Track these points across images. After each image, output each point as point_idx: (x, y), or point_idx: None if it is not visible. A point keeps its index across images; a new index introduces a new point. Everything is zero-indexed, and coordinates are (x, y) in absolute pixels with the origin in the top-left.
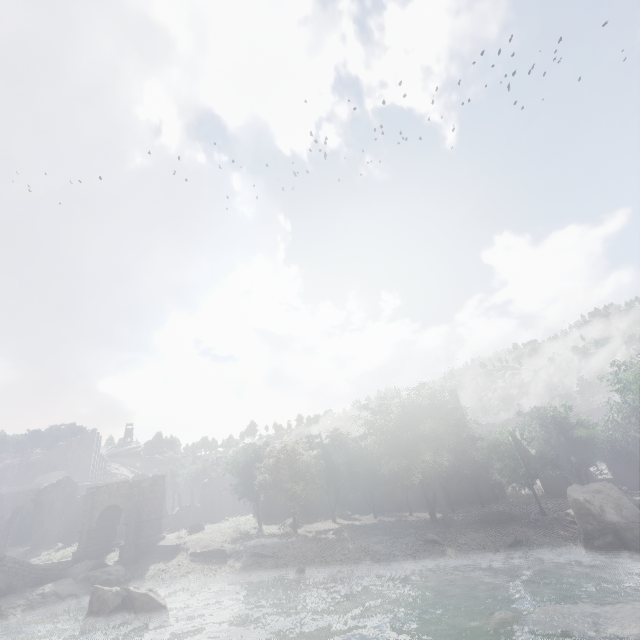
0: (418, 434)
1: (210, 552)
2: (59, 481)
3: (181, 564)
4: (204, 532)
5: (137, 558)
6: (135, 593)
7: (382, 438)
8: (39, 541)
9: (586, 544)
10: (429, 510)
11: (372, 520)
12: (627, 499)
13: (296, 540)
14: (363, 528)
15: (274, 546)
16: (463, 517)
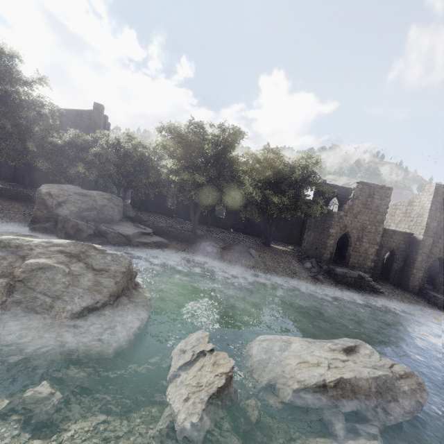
0: None
1: None
2: None
3: None
4: None
5: None
6: None
7: None
8: None
9: (31, 225)
10: None
11: None
12: (119, 210)
13: None
14: None
15: None
16: None
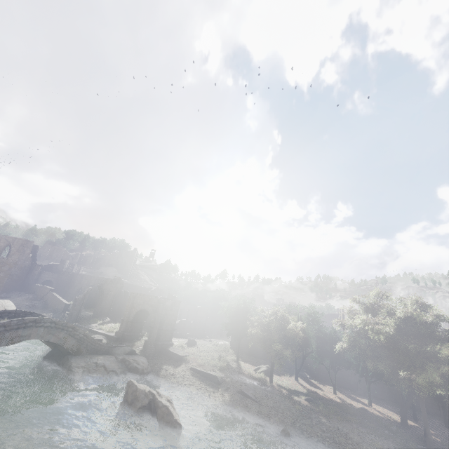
0: (412, 346)
1: (206, 373)
2: (114, 279)
3: (184, 374)
4: (197, 347)
5: (154, 354)
6: (159, 402)
7: (374, 338)
8: (98, 313)
9: None
10: (400, 415)
11: (334, 395)
12: None
13: (273, 391)
14: (334, 406)
15: (255, 389)
16: (438, 437)
